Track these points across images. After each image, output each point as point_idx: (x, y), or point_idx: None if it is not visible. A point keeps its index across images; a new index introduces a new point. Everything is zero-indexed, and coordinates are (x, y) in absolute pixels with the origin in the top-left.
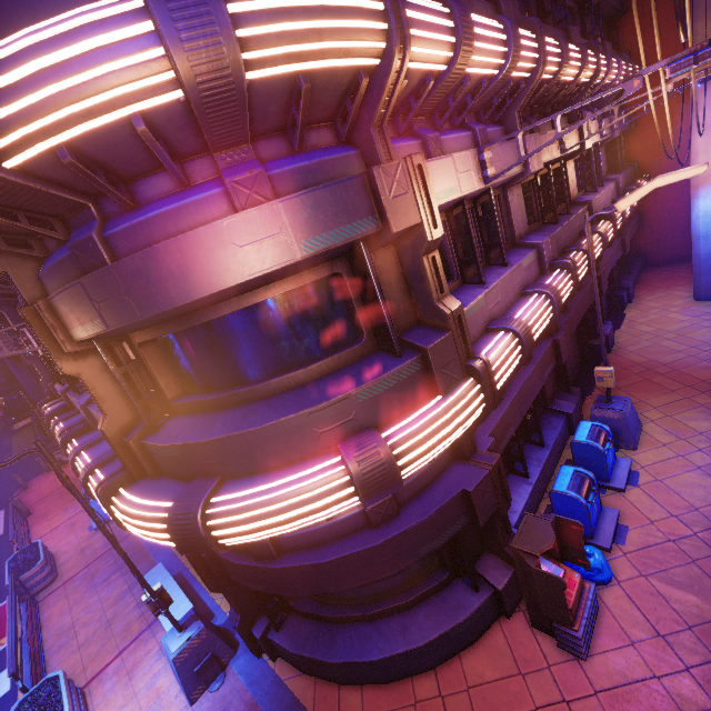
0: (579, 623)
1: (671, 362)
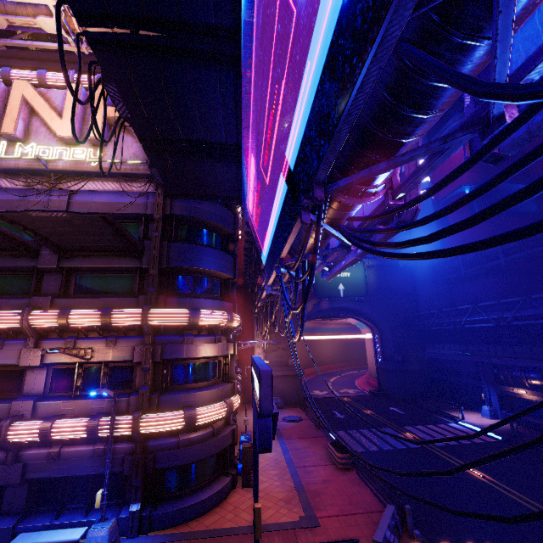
0: None
1: None
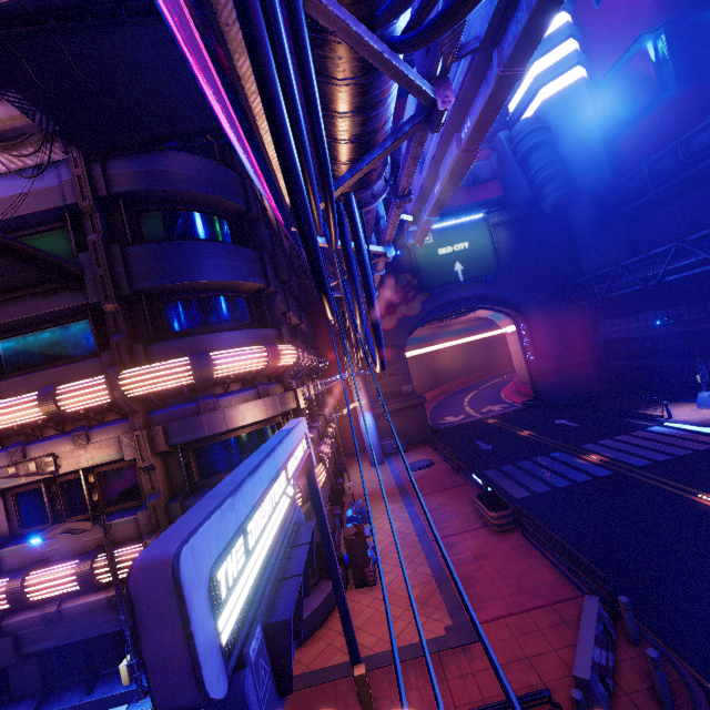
0: (372, 566)
1: (371, 491)
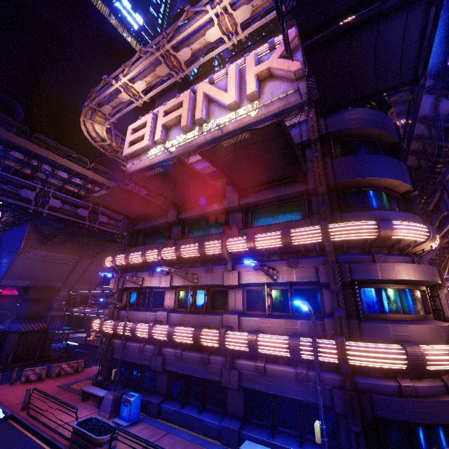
0: None
1: None
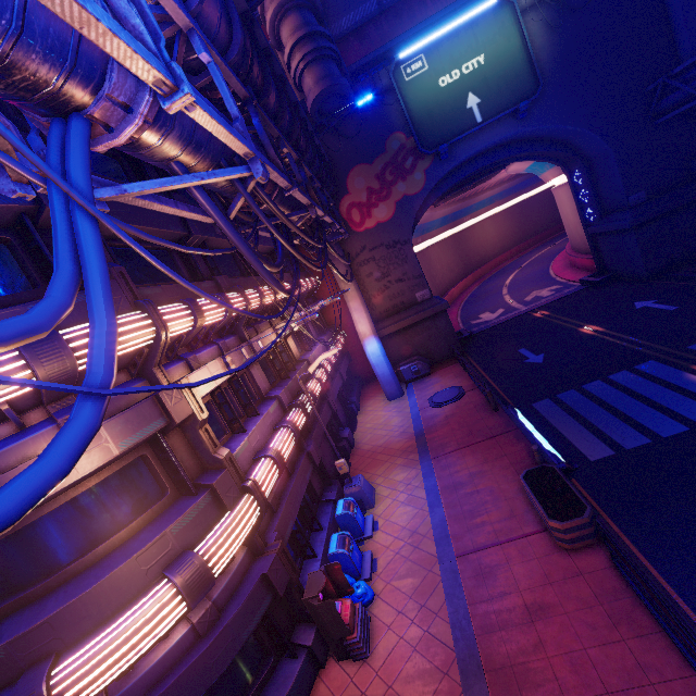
0: (356, 631)
1: (383, 443)
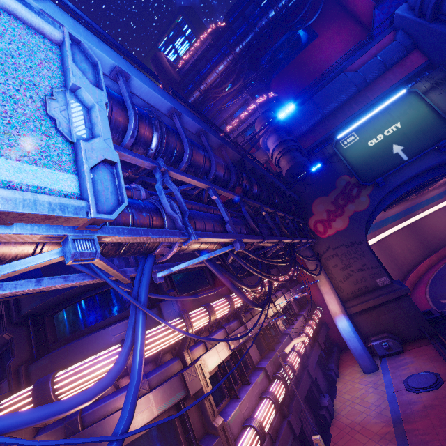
0: None
1: (360, 421)
